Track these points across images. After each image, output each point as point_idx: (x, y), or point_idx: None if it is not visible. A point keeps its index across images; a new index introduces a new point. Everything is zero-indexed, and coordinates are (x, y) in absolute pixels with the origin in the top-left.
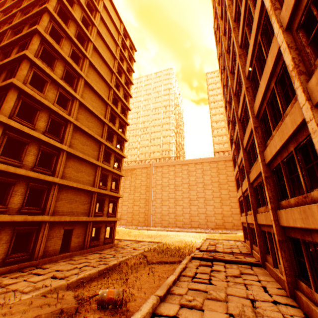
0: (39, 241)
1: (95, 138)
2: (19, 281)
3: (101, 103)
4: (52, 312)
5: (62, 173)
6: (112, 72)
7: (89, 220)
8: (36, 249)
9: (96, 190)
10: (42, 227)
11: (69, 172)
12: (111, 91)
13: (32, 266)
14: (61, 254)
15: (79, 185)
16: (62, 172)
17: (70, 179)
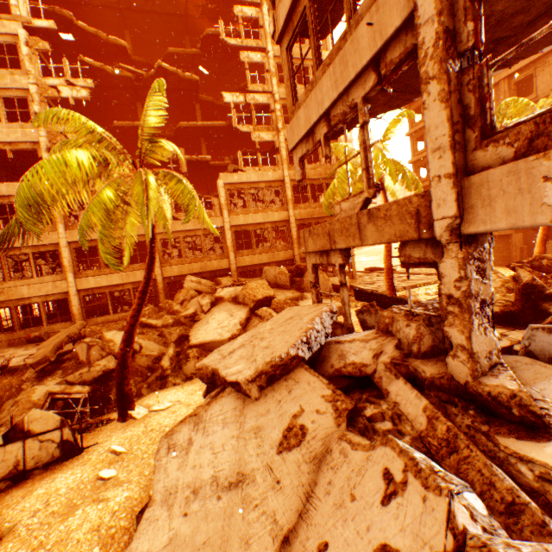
0: None
1: None
2: None
3: None
4: None
5: None
6: None
7: None
8: None
9: None
10: None
11: None
12: None
13: None
14: None
15: None
16: None
17: None
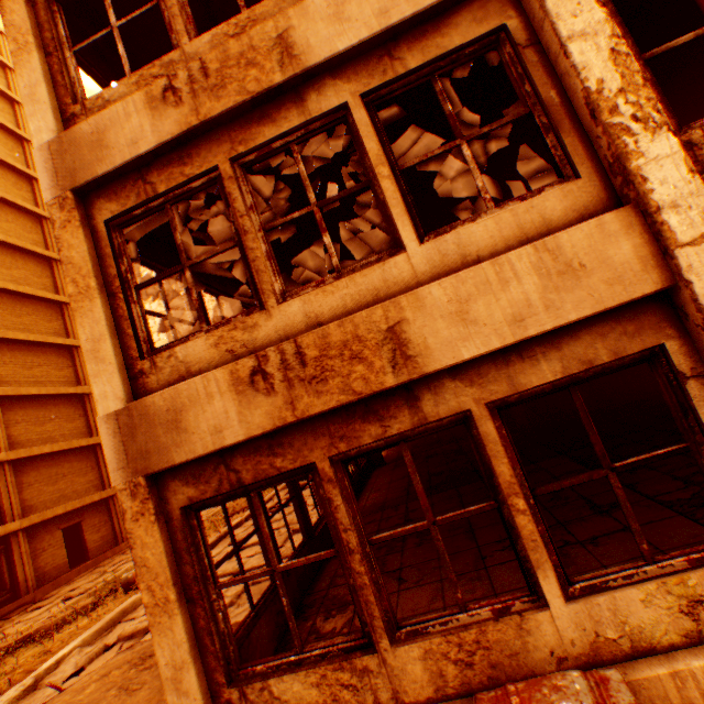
0: (18, 566)
1: (53, 344)
2: (9, 627)
3: (33, 262)
4: (62, 618)
5: (7, 439)
6: (28, 178)
7: (109, 495)
8: (18, 579)
9: (99, 439)
10: (14, 542)
11: (22, 431)
12: (47, 226)
13: (25, 604)
14: (76, 568)
15: (57, 445)
16: (6, 438)
17: (31, 443)
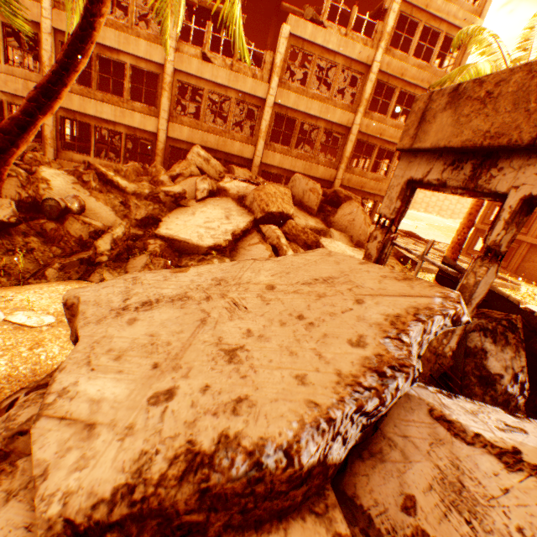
0: None
1: None
2: None
3: None
4: None
5: None
6: None
7: None
8: None
9: None
10: None
11: None
12: None
13: None
14: None
15: None
16: None
17: None
